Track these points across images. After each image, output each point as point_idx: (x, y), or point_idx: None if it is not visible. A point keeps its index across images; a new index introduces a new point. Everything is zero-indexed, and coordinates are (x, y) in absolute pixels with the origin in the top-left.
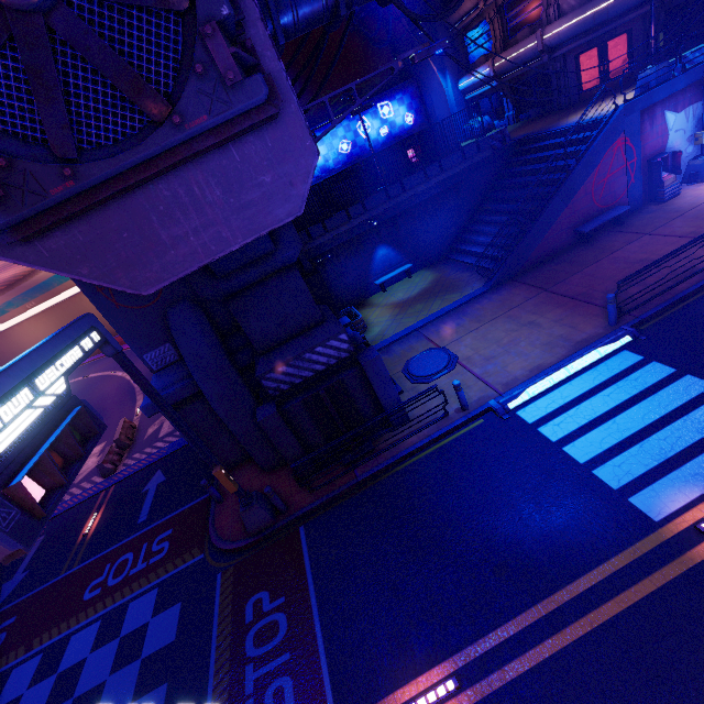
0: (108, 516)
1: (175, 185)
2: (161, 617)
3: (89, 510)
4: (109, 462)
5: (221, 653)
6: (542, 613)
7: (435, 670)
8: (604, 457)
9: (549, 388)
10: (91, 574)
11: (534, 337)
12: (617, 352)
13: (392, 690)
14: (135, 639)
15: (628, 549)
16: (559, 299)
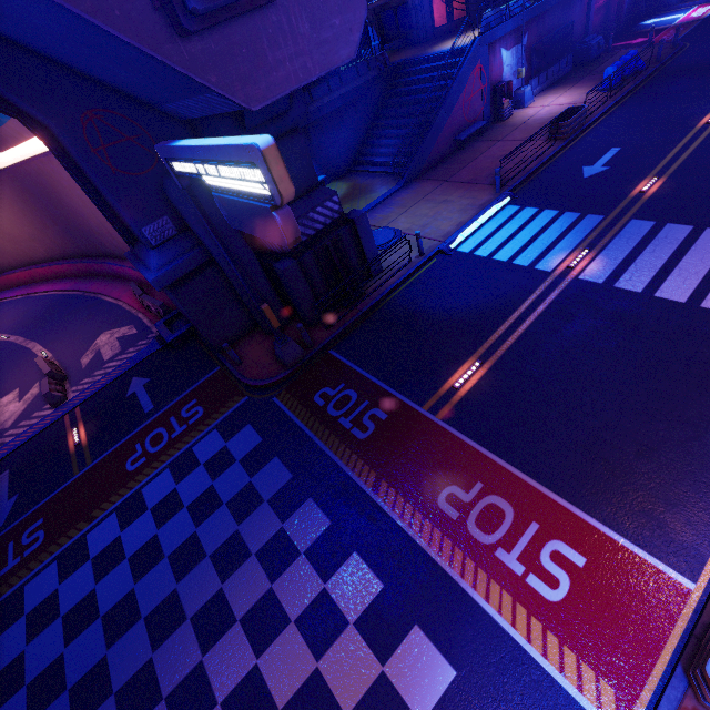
0: (96, 424)
1: (280, 12)
2: (236, 438)
3: (61, 432)
4: (55, 391)
5: (312, 425)
6: (510, 322)
7: (465, 364)
8: (516, 255)
9: (472, 233)
10: (121, 457)
11: (450, 208)
12: (505, 207)
13: (445, 382)
14: (221, 457)
15: (541, 286)
16: (458, 185)
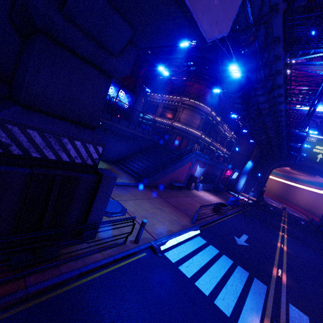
0: None
1: None
2: None
3: None
4: None
5: None
6: None
7: None
8: (215, 292)
9: (176, 244)
10: None
11: (164, 215)
12: (197, 236)
13: None
14: None
15: None
16: (169, 204)
